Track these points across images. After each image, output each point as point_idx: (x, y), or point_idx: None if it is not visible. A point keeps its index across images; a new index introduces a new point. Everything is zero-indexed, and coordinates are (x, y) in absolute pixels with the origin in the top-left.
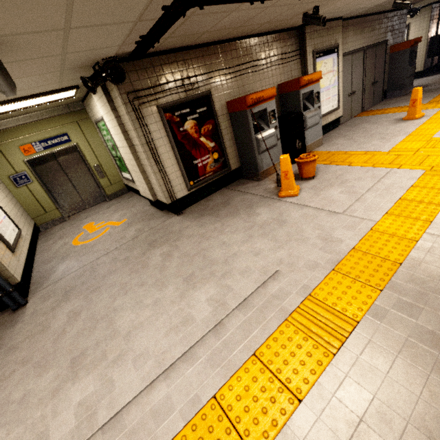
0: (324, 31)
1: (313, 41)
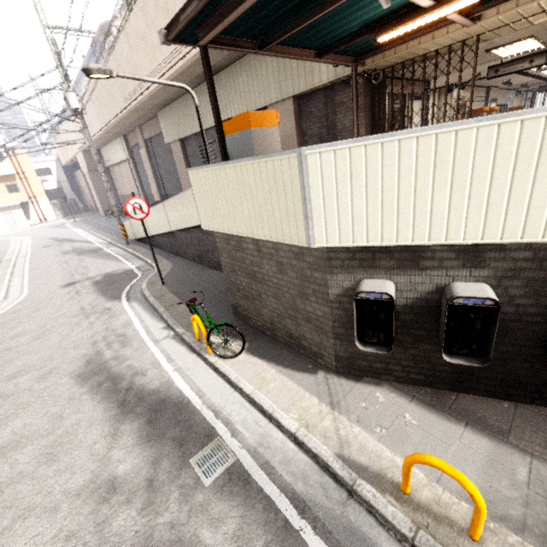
0: (494, 92)
1: (491, 95)
